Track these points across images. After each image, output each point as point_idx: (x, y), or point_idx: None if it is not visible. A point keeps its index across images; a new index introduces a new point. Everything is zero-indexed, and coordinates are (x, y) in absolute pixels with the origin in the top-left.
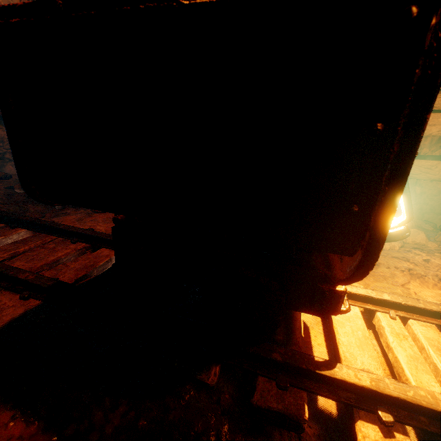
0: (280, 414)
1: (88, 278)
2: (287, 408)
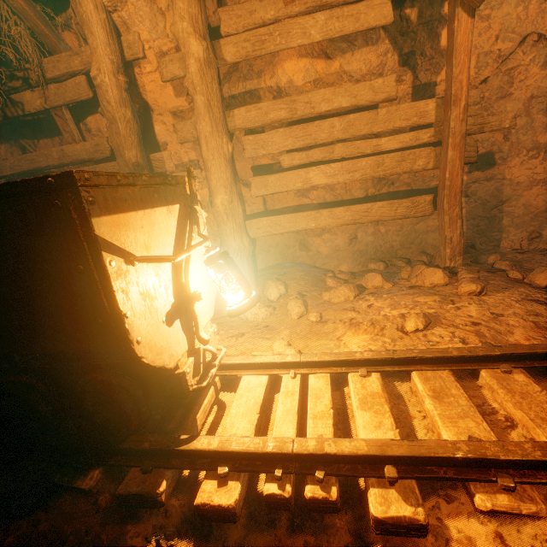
0: (138, 495)
1: None
2: (145, 488)
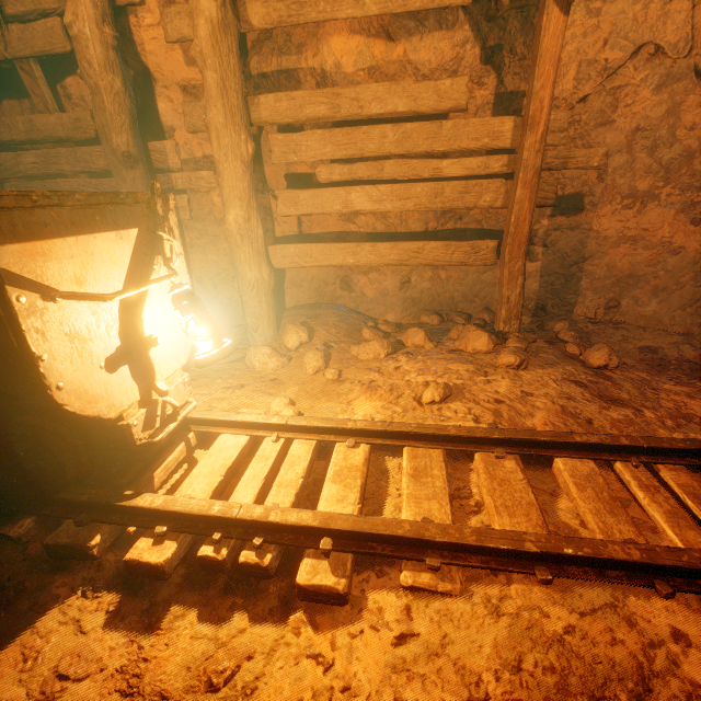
0: (67, 546)
1: None
2: (75, 541)
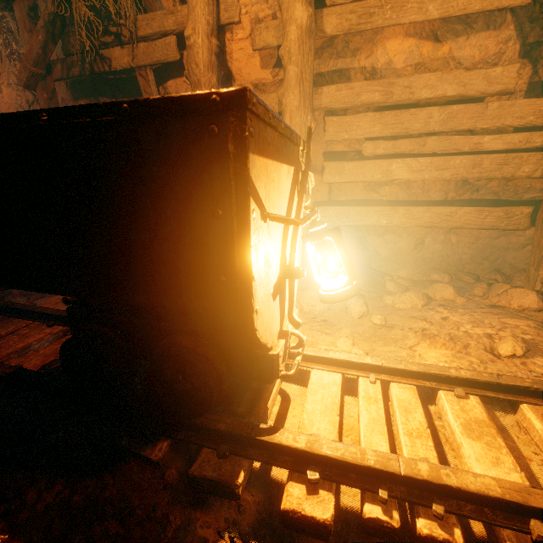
0: (214, 481)
1: (59, 363)
2: (221, 475)
